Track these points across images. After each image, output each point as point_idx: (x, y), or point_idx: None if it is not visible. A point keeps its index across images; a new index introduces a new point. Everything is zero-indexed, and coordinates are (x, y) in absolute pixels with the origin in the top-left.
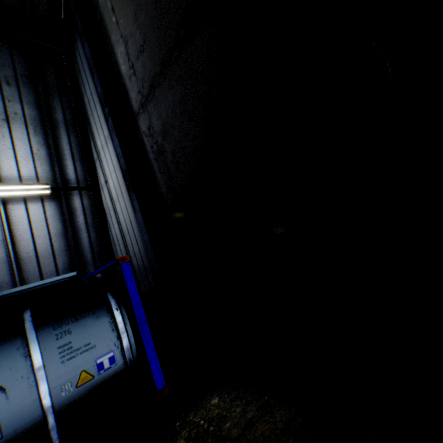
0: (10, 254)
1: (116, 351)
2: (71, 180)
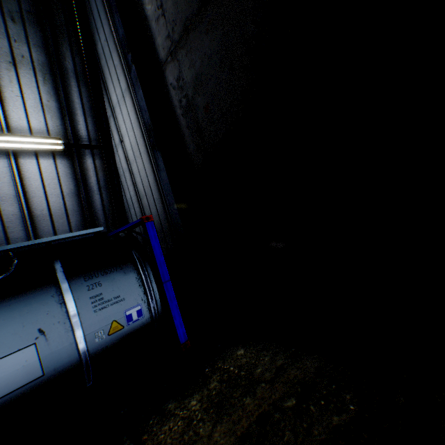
0: (24, 210)
1: (143, 305)
2: (83, 137)
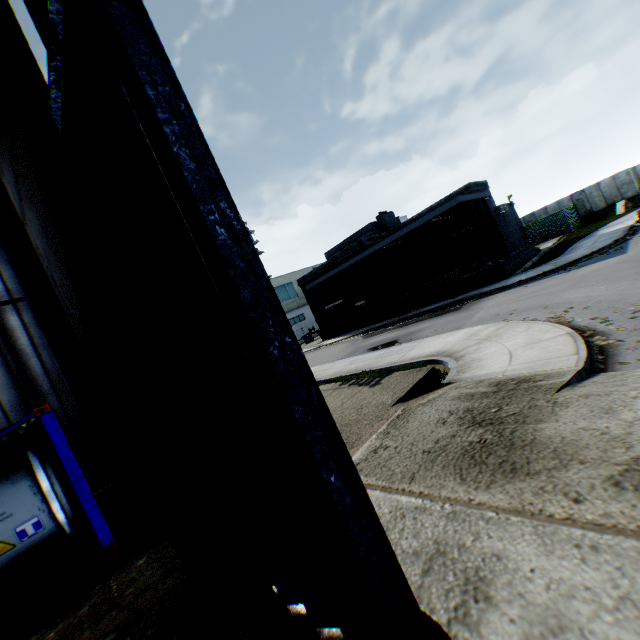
0: None
1: (43, 515)
2: None
